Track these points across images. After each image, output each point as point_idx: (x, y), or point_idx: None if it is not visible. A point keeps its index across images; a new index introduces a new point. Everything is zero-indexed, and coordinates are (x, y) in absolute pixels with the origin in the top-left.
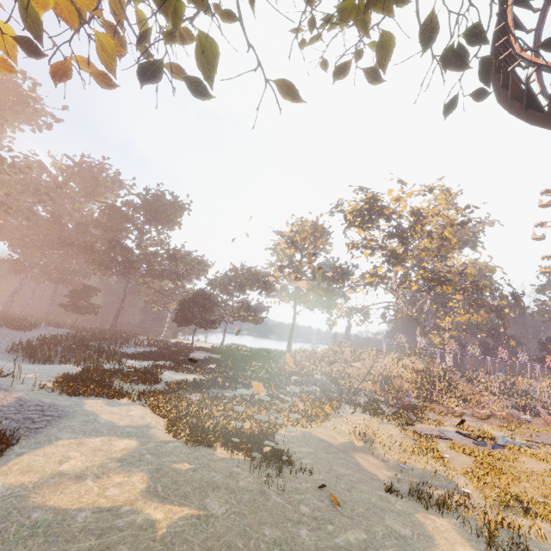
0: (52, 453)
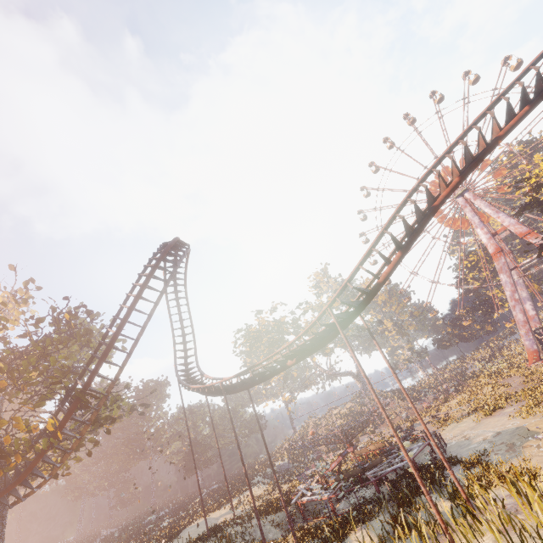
0: None
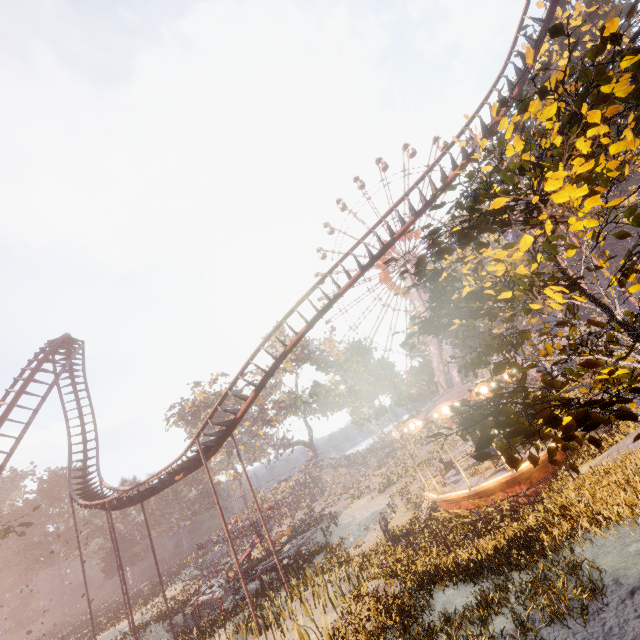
0: None
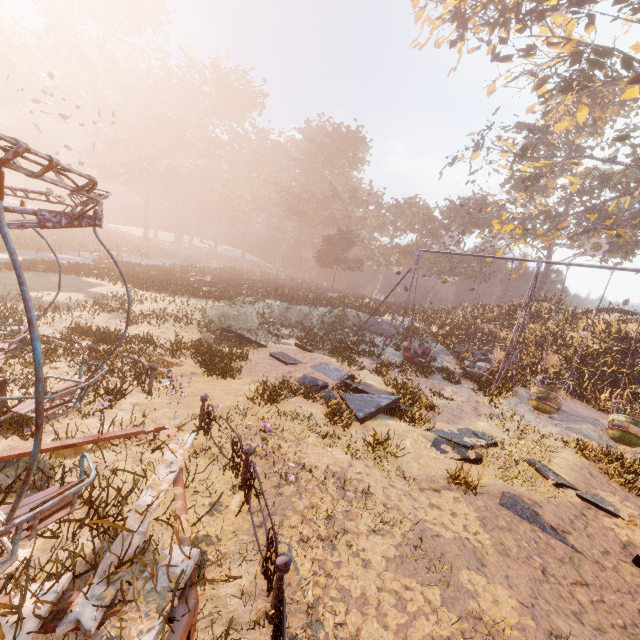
0: None
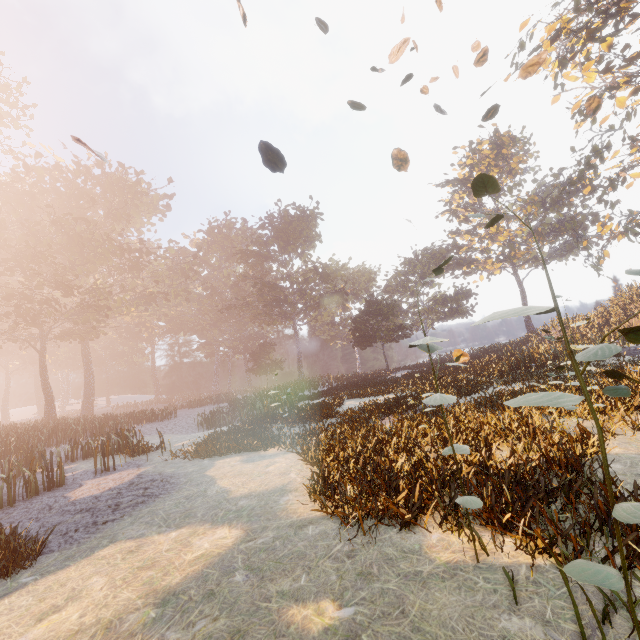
0: (62, 582)
